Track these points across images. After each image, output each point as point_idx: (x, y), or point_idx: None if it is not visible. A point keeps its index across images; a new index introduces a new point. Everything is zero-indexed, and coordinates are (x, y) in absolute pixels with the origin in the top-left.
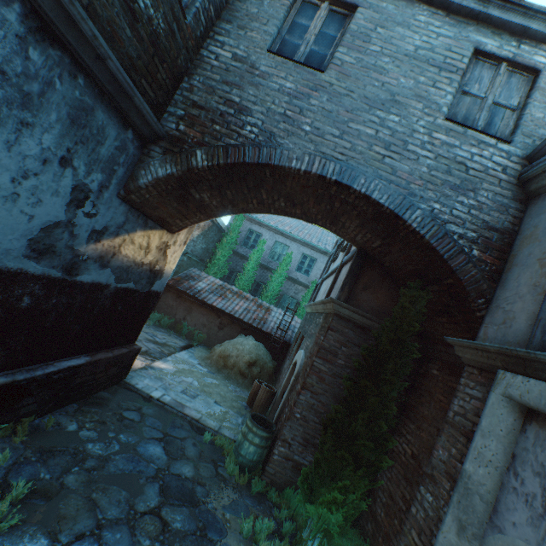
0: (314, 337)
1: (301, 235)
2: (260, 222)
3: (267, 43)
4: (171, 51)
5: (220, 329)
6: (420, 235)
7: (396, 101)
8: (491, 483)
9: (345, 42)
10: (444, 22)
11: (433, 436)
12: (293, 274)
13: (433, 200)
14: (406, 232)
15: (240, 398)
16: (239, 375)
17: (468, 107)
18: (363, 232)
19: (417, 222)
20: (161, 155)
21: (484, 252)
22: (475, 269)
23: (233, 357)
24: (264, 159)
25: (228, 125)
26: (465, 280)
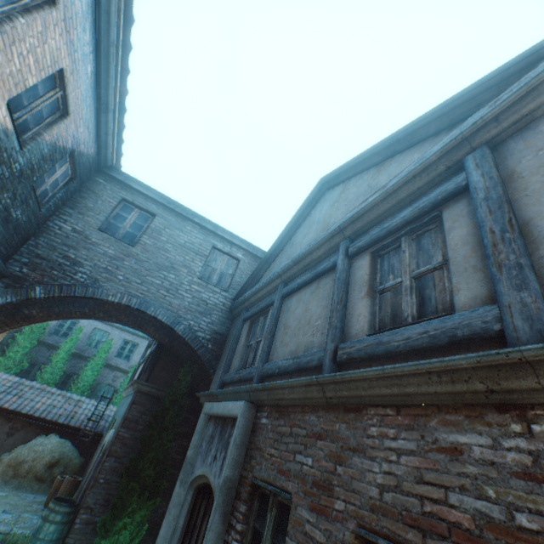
0: (123, 414)
1: None
2: None
3: (99, 225)
4: (26, 228)
5: (10, 436)
6: (183, 338)
7: (174, 267)
8: (195, 454)
9: (148, 232)
10: (199, 231)
11: None
12: (113, 360)
13: (191, 319)
14: (178, 336)
15: (35, 503)
16: (35, 481)
17: (210, 273)
18: (158, 333)
19: (182, 331)
20: (4, 288)
21: (214, 345)
22: (210, 354)
23: (29, 462)
24: (90, 294)
25: (65, 272)
26: (205, 360)
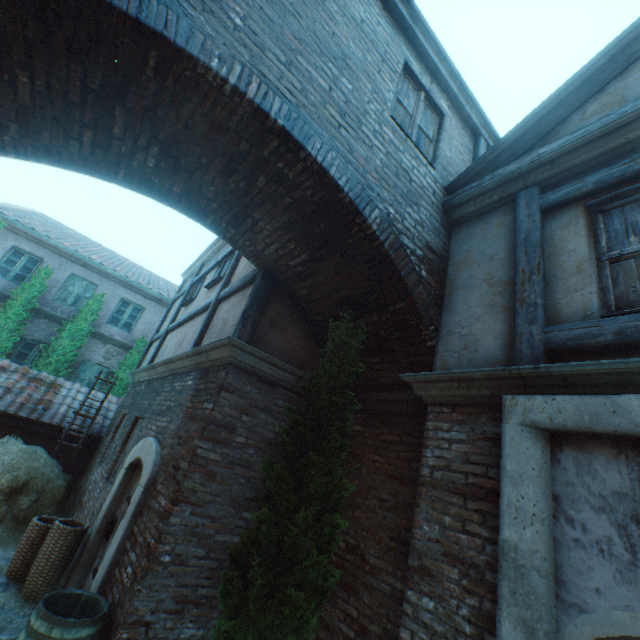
0: (180, 410)
1: (121, 271)
2: (41, 238)
3: None
4: None
5: None
6: (380, 240)
7: (348, 64)
8: (544, 545)
9: None
10: (382, 14)
11: (376, 510)
12: (105, 328)
13: (389, 202)
14: (360, 237)
15: None
16: None
17: (403, 119)
18: (284, 239)
19: (377, 224)
20: None
21: (429, 274)
22: (425, 291)
23: None
24: (154, 19)
25: None
26: (419, 303)
